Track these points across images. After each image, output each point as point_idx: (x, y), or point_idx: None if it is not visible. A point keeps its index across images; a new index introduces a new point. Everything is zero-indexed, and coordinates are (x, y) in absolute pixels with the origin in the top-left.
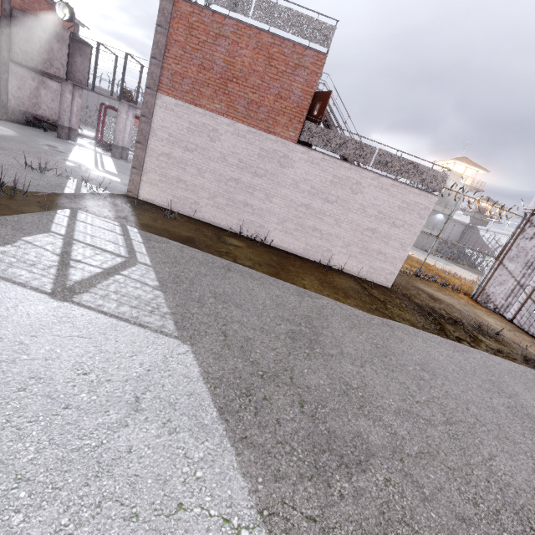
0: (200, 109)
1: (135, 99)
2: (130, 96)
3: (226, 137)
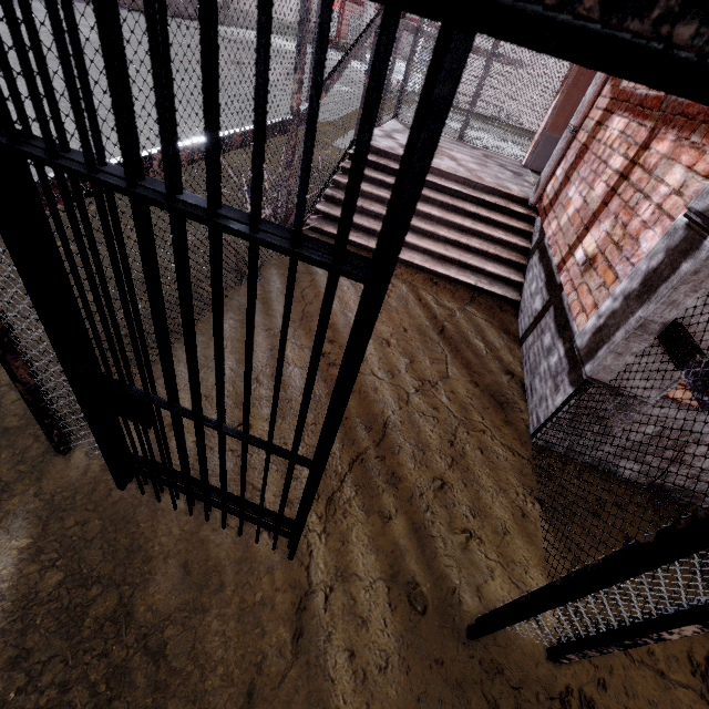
0: None
1: None
2: None
3: None
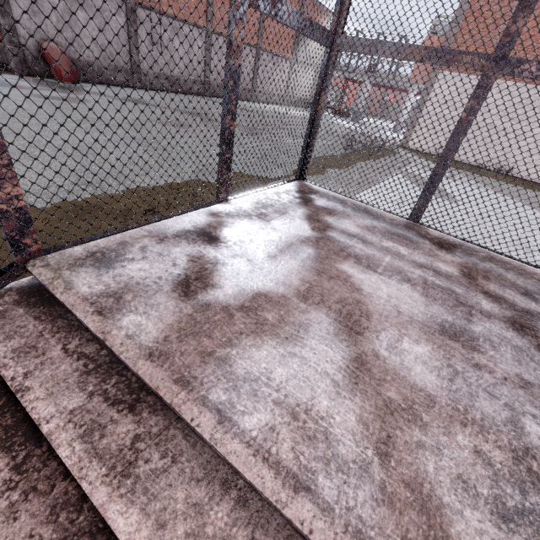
0: (472, 76)
1: (374, 69)
2: (374, 68)
3: (490, 94)
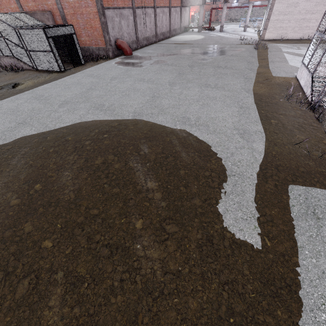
0: None
1: None
2: None
3: (301, 4)
